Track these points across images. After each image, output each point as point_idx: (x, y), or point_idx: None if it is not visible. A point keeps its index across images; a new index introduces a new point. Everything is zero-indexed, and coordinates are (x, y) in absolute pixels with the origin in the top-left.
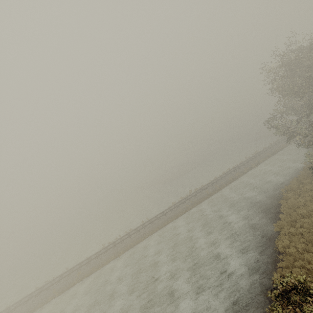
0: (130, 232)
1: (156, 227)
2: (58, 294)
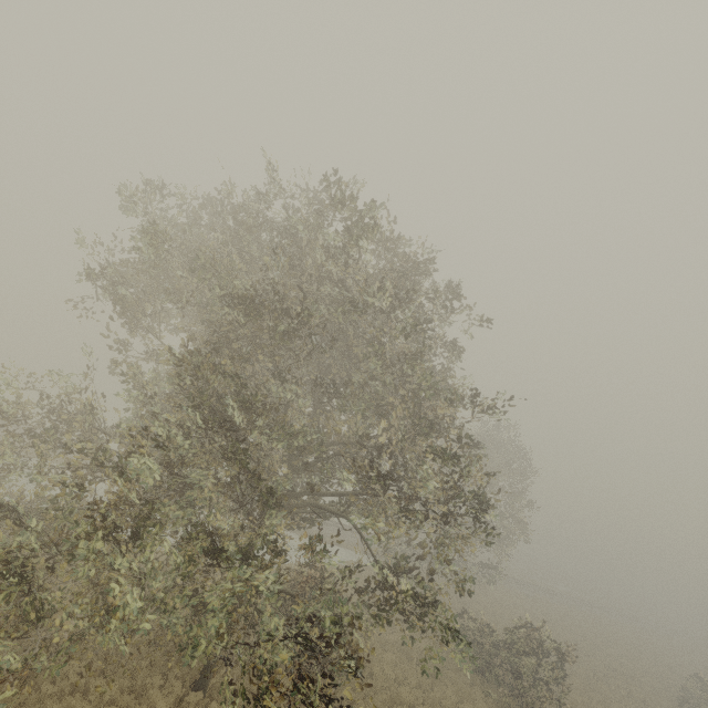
0: None
1: None
2: None
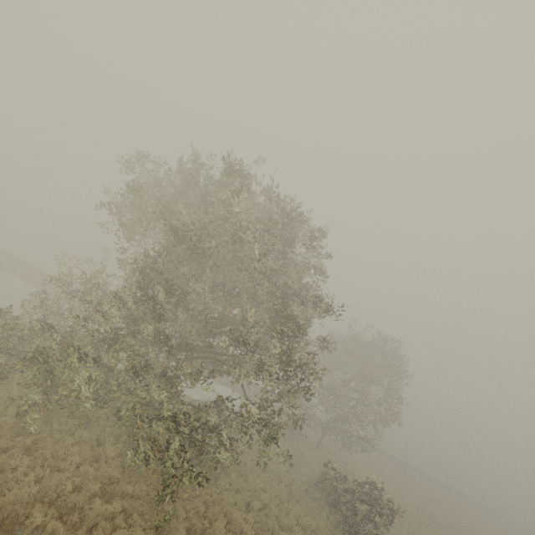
0: None
1: None
2: None
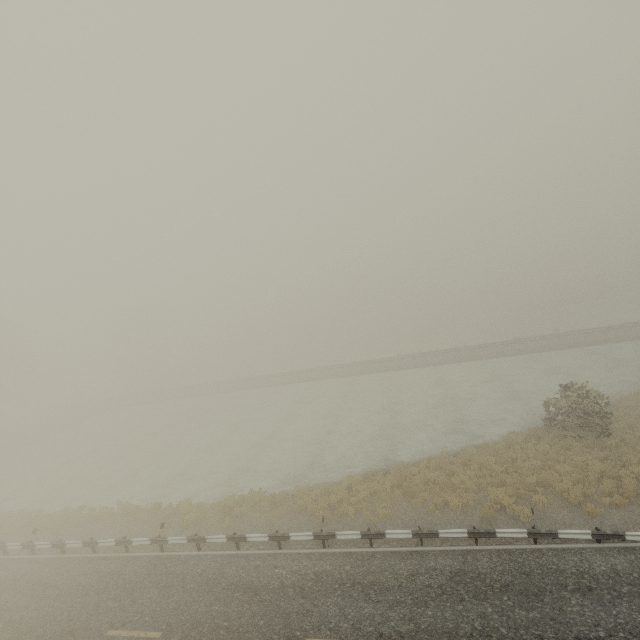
0: (436, 350)
1: (475, 356)
2: (351, 375)
